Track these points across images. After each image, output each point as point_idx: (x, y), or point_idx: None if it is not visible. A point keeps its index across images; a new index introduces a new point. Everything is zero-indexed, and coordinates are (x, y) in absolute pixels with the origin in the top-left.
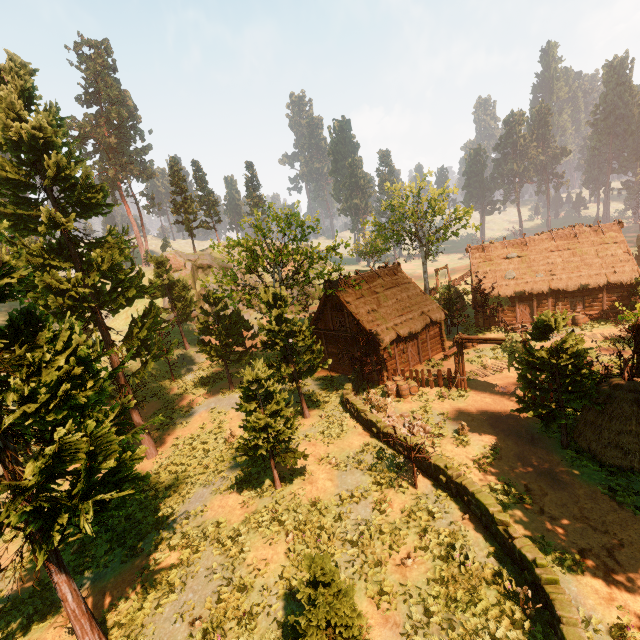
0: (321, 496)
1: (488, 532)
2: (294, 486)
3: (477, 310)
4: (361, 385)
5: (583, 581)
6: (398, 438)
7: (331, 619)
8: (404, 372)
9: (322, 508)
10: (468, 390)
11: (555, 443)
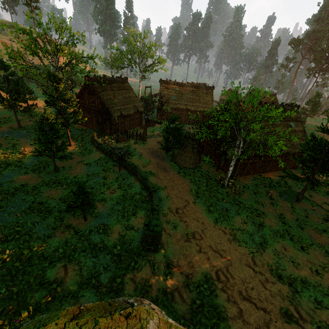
0: (79, 174)
1: (141, 183)
2: (65, 171)
3: (158, 110)
4: (101, 135)
5: (163, 192)
6: (115, 155)
7: (84, 198)
8: (122, 131)
9: (79, 178)
10: (146, 141)
11: (169, 160)
